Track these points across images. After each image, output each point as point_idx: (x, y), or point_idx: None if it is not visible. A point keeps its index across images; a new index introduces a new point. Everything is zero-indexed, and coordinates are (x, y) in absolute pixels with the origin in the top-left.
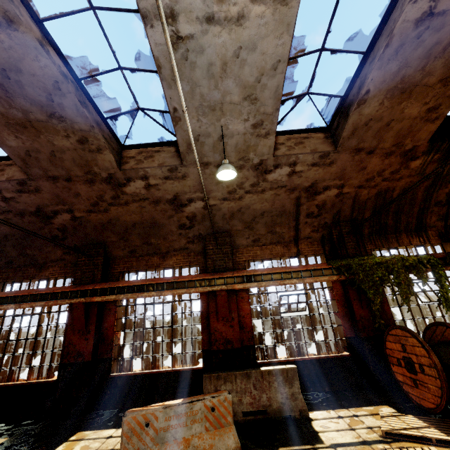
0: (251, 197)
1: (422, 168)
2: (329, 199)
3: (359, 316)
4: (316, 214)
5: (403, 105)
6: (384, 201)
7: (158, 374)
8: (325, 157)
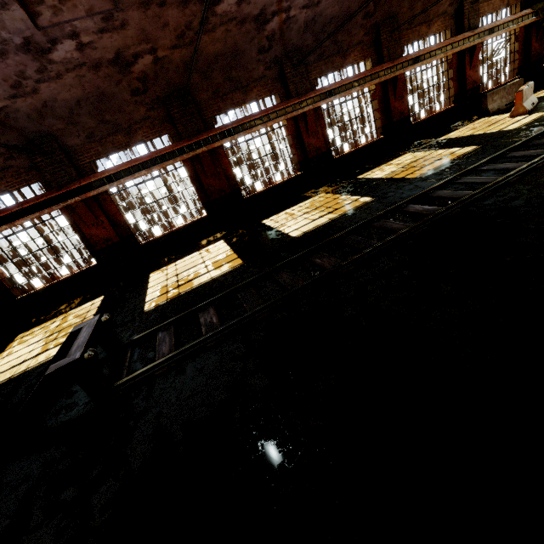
0: None
1: None
2: None
3: (533, 49)
4: None
5: None
6: None
7: (434, 116)
8: None
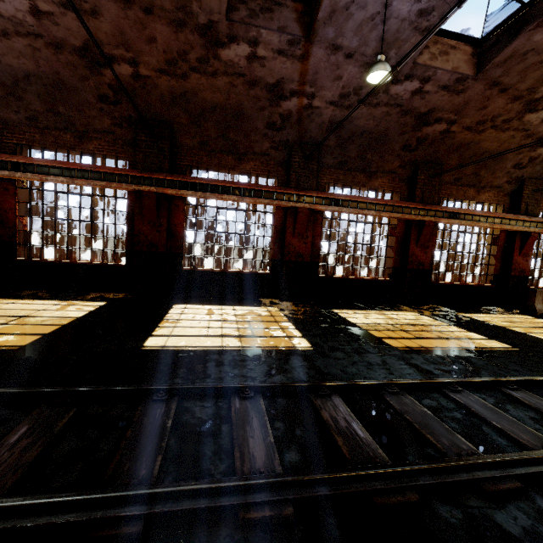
0: None
1: None
2: None
3: None
4: None
5: None
6: None
7: (463, 286)
8: None
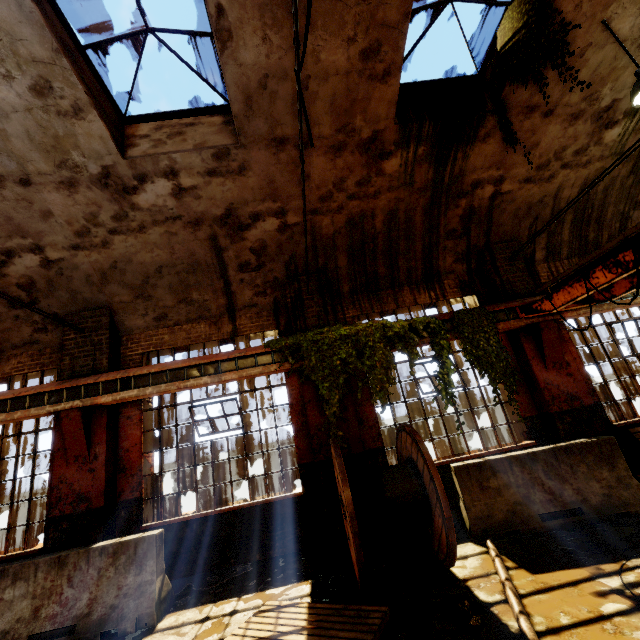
0: (125, 240)
1: (406, 173)
2: (269, 237)
3: (315, 428)
4: (254, 264)
5: (310, 43)
6: (363, 235)
7: None
8: (224, 157)
